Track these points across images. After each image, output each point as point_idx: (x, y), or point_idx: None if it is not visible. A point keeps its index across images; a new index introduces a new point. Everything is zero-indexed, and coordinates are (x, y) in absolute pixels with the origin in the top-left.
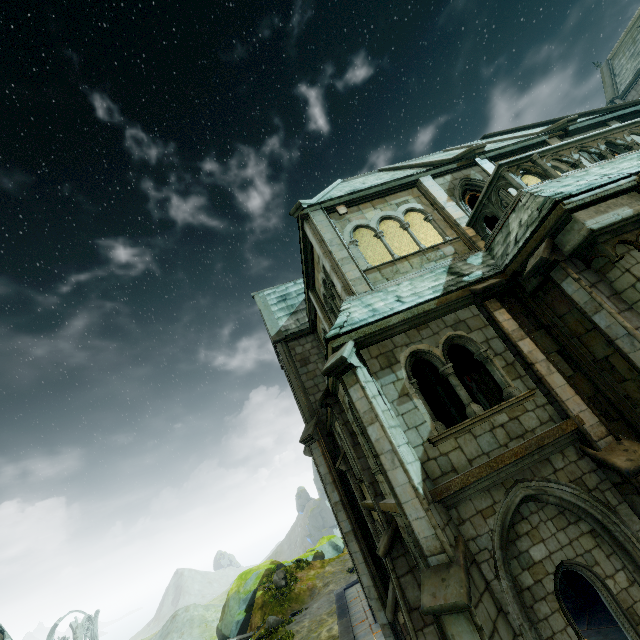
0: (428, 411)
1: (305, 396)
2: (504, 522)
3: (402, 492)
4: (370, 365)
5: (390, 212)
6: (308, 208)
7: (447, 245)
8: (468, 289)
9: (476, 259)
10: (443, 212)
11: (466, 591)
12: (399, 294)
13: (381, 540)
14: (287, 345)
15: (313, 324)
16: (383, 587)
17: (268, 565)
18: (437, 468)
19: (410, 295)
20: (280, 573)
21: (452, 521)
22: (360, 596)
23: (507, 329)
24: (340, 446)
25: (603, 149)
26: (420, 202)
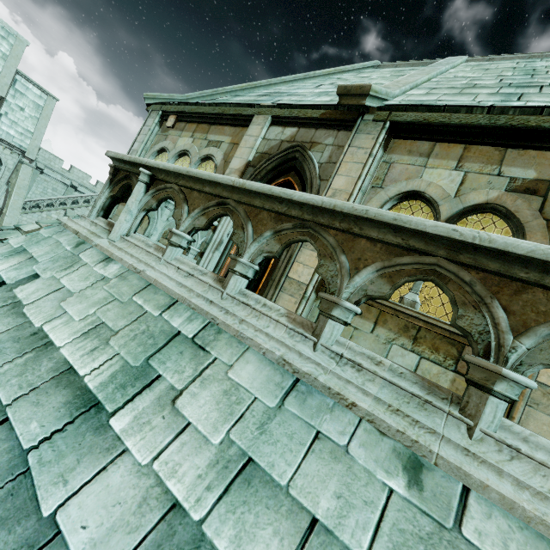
0: None
1: None
2: None
3: None
4: None
5: (193, 149)
6: (154, 105)
7: None
8: None
9: None
10: None
11: None
12: None
13: None
14: None
15: None
16: None
17: None
18: None
19: None
20: None
21: None
22: None
23: None
24: None
25: (258, 252)
26: (227, 153)
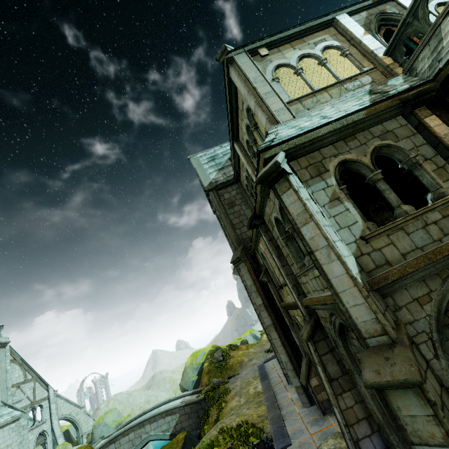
0: (358, 213)
1: (233, 230)
2: (440, 308)
3: (338, 283)
4: (300, 175)
5: (308, 50)
6: (232, 52)
7: (364, 75)
8: (397, 98)
9: (397, 81)
10: (360, 46)
11: (417, 369)
12: (323, 115)
13: (303, 328)
14: (217, 193)
15: (237, 174)
16: (296, 362)
17: (210, 348)
18: (371, 262)
19: (335, 113)
20: (219, 352)
21: (389, 308)
22: (275, 367)
23: (439, 133)
24: (262, 264)
25: None
26: (337, 39)
